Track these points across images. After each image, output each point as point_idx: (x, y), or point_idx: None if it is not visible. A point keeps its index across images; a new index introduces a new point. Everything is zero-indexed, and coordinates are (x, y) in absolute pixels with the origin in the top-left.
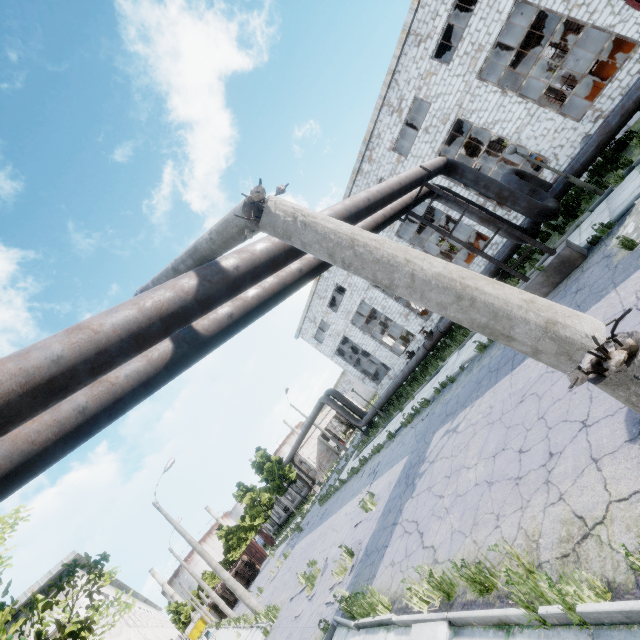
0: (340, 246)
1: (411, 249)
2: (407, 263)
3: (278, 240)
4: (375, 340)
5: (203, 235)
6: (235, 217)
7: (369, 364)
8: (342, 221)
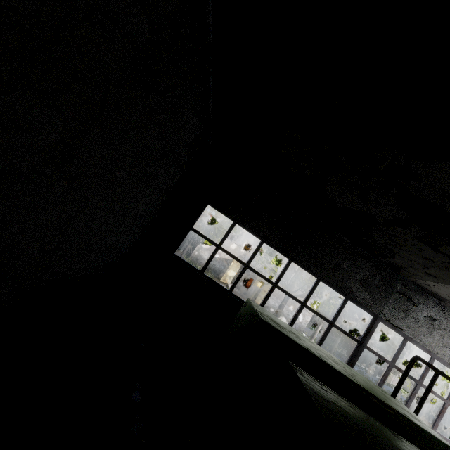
0: None
1: None
2: None
3: None
4: None
5: None
6: None
7: None
8: None
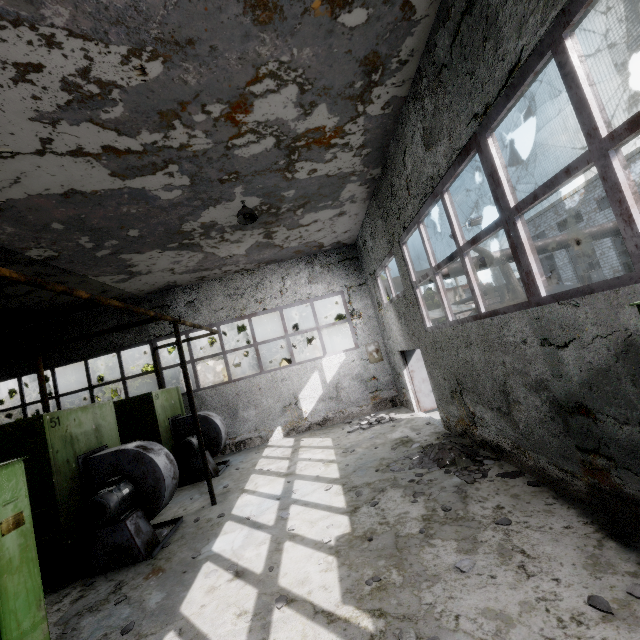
0: (510, 286)
1: (523, 296)
2: (519, 299)
3: (509, 254)
4: (574, 273)
5: (485, 252)
6: (495, 260)
7: (557, 285)
8: (516, 280)
